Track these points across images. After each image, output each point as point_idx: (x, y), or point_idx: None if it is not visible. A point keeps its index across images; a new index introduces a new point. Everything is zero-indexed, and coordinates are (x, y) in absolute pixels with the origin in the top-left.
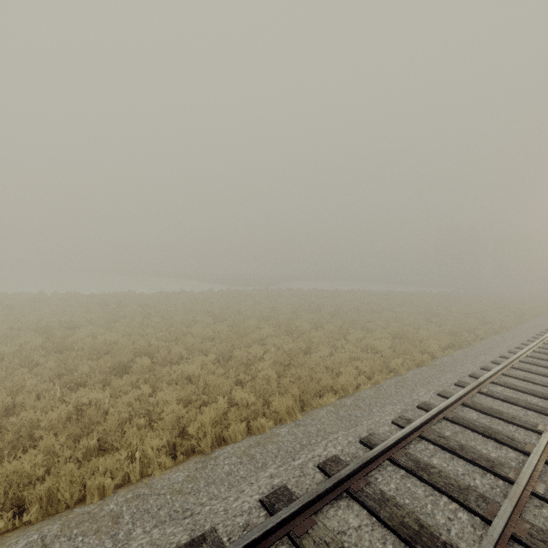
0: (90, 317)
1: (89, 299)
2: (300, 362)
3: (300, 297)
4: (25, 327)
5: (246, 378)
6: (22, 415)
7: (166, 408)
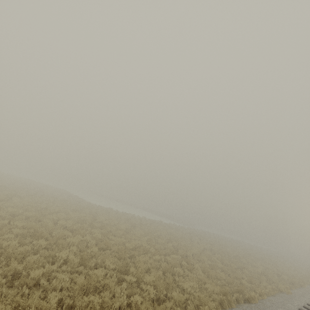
0: (190, 236)
1: (158, 223)
2: (280, 272)
3: (227, 240)
4: (179, 237)
5: (274, 273)
6: (250, 269)
7: (274, 275)
